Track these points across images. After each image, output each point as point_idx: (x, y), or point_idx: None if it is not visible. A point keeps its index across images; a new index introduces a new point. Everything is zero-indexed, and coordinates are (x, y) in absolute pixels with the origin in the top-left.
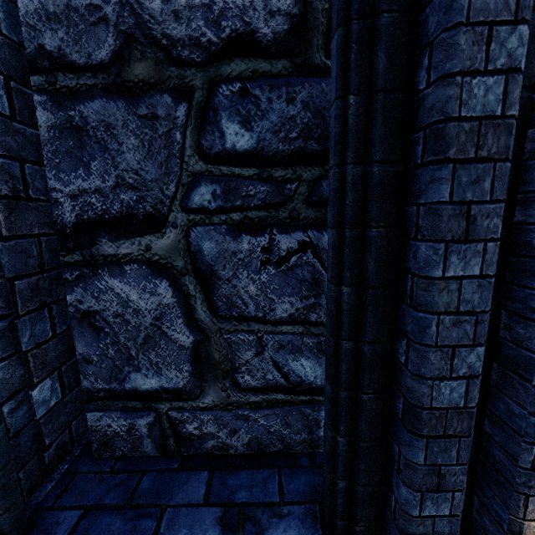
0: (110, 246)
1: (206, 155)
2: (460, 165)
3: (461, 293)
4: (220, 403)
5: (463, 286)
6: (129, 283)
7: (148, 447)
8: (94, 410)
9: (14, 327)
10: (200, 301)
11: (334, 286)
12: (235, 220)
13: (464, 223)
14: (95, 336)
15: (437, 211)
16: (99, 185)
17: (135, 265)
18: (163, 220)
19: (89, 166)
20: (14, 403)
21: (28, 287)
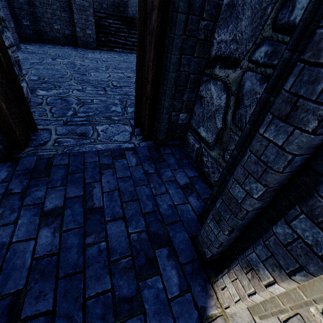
0: (218, 70)
1: (276, 25)
2: (308, 67)
3: (265, 149)
4: (215, 158)
5: (269, 146)
6: (215, 90)
7: (194, 155)
8: (190, 132)
9: (184, 91)
10: (231, 111)
11: (247, 122)
12: (267, 73)
13: (289, 109)
14: (200, 106)
15: (281, 95)
16: (227, 39)
17: (221, 82)
18: (239, 63)
19: (228, 27)
20: (175, 114)
21: (194, 79)
